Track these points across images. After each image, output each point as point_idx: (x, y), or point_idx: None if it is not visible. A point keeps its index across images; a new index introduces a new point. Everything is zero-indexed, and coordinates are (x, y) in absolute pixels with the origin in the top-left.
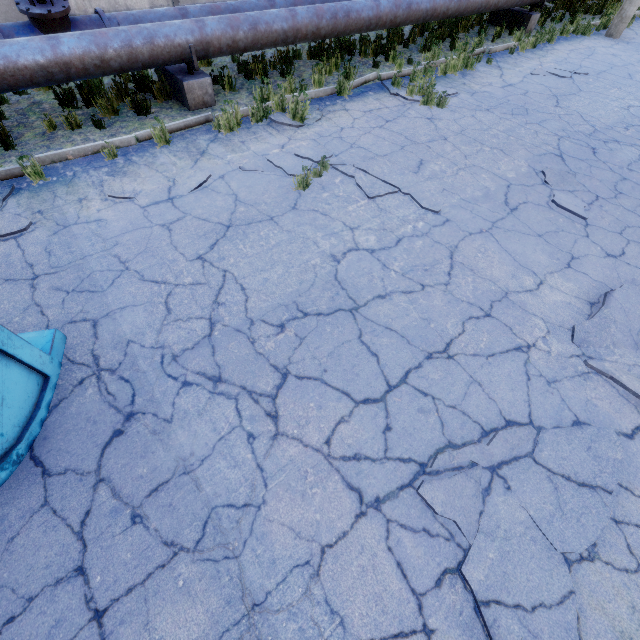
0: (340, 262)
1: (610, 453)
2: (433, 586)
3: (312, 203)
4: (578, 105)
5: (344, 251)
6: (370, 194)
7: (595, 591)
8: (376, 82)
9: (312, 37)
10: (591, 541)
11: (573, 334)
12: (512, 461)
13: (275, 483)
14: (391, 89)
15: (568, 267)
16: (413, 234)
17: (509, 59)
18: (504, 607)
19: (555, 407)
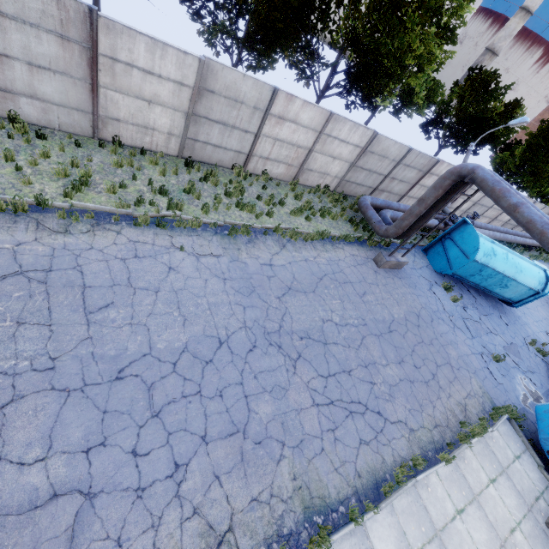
0: None
1: None
2: None
3: None
4: None
5: None
6: None
7: None
8: None
9: (498, 240)
10: None
11: None
12: None
13: (530, 323)
14: None
15: None
16: None
17: None
18: None
19: None
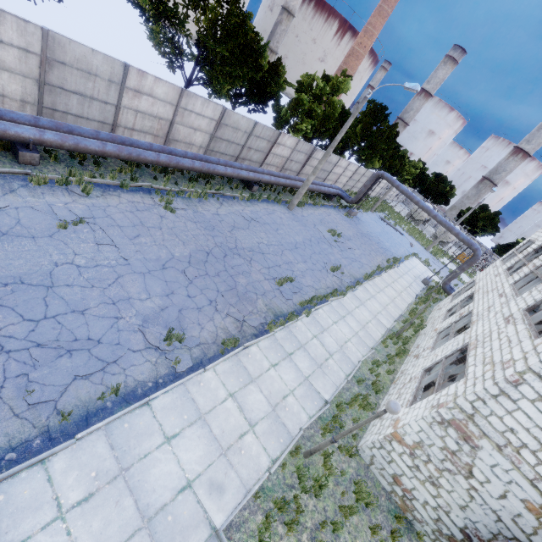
0: (58, 267)
1: (120, 353)
2: (15, 377)
3: (63, 237)
4: (240, 234)
5: (64, 263)
6: (98, 242)
7: (79, 386)
8: (149, 188)
9: (115, 157)
10: (88, 373)
11: (143, 318)
12: (80, 350)
13: None
14: (153, 195)
15: (166, 296)
16: (106, 265)
17: (230, 201)
18: (38, 383)
19: (114, 338)
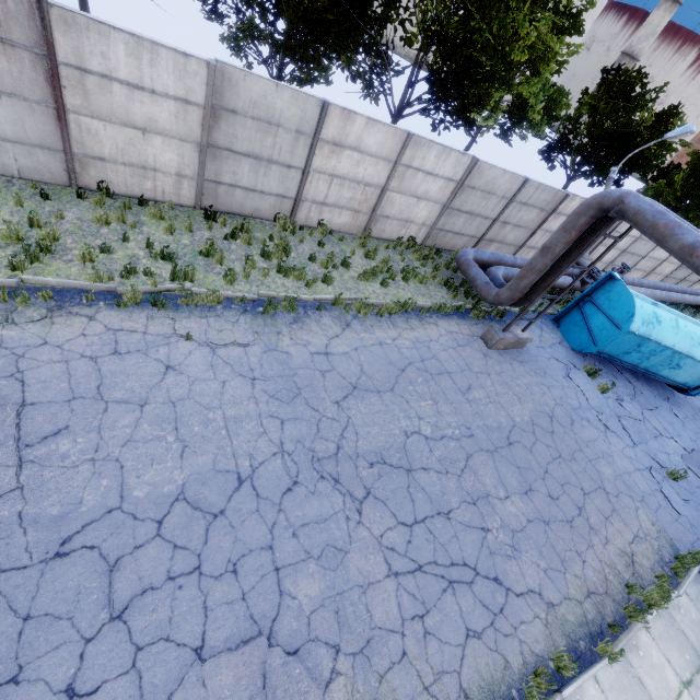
0: None
1: None
2: None
3: None
4: None
5: None
6: None
7: None
8: None
9: (659, 300)
10: None
11: None
12: None
13: None
14: None
15: None
16: None
17: None
18: None
19: None
